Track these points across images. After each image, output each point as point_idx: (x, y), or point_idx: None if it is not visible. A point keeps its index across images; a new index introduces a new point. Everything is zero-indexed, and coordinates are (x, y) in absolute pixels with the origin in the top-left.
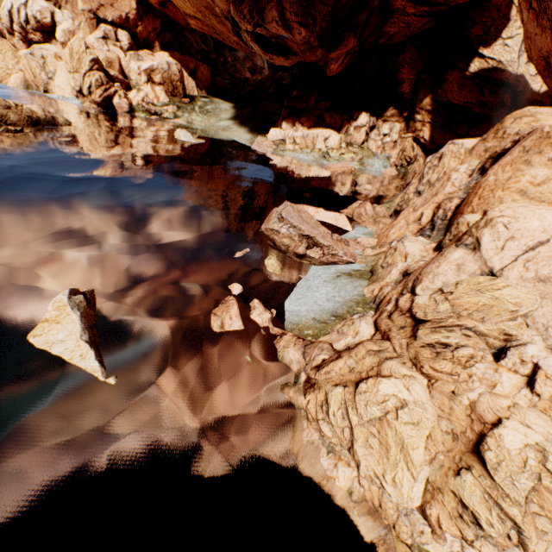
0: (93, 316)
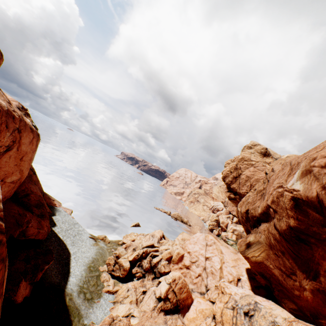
0: (137, 226)
